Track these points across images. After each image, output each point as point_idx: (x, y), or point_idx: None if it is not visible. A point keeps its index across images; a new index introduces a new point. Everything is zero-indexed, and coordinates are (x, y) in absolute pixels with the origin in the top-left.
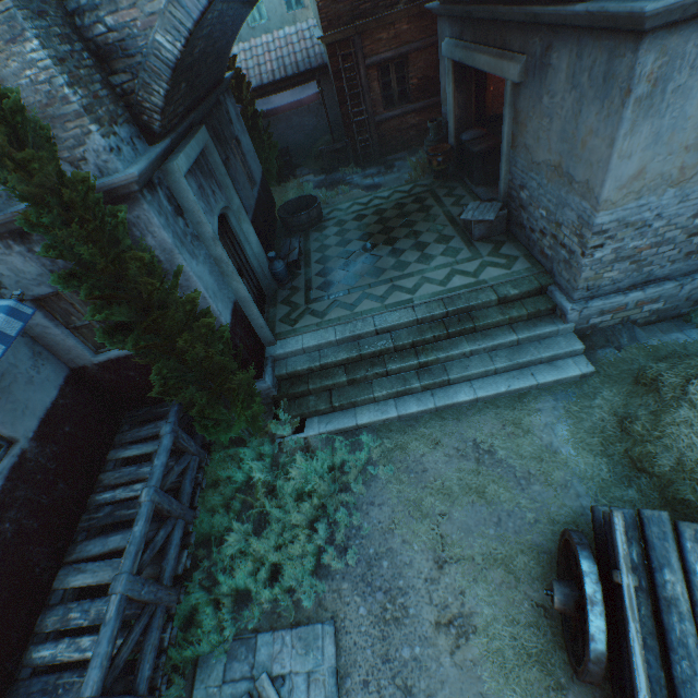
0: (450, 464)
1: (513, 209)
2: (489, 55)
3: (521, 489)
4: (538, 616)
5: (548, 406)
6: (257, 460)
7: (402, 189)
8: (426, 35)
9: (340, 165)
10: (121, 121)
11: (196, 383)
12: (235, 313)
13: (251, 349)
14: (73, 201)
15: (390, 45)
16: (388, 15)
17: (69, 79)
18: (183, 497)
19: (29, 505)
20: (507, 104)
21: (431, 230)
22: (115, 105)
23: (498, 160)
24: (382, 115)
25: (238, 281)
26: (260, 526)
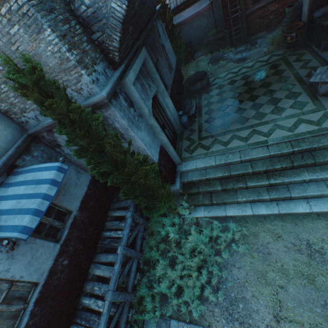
0: (288, 253)
1: None
2: None
3: None
4: None
5: None
6: (172, 225)
7: (262, 59)
8: None
9: (221, 47)
10: (98, 61)
11: (141, 194)
12: (160, 152)
13: (169, 170)
14: (75, 118)
15: None
16: None
17: (68, 46)
18: (137, 247)
19: (78, 238)
20: None
21: (282, 89)
22: (94, 52)
23: None
24: (250, 9)
25: (162, 136)
26: (172, 260)
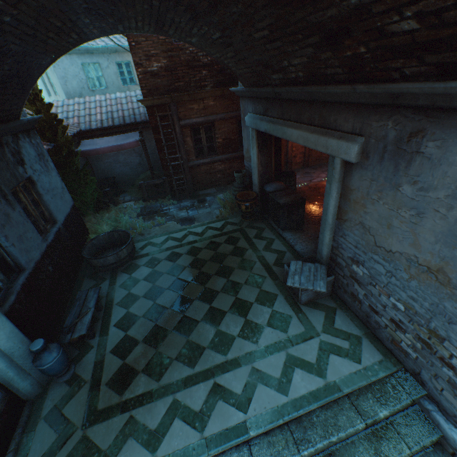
0: None
1: (339, 274)
2: (304, 130)
3: None
4: None
5: None
6: None
7: (215, 225)
8: (229, 110)
9: (159, 196)
10: None
11: None
12: None
13: None
14: None
15: (201, 113)
16: (199, 93)
17: None
18: None
19: None
20: (335, 179)
21: (250, 282)
22: None
23: (301, 211)
24: (194, 161)
25: None
26: None
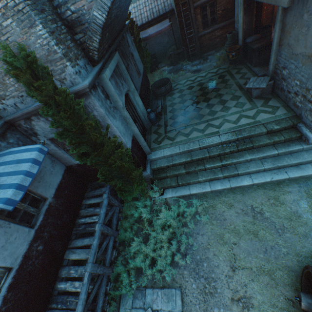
0: (238, 217)
1: (276, 80)
2: None
3: (279, 234)
4: (288, 305)
5: (295, 190)
6: (144, 207)
7: (212, 71)
8: None
9: (180, 60)
10: (80, 57)
11: (117, 176)
12: (133, 141)
13: (140, 157)
14: (61, 101)
15: None
16: None
17: (56, 41)
18: (113, 226)
19: (53, 225)
20: (278, 20)
21: (228, 93)
22: (77, 50)
23: (267, 52)
24: (202, 32)
25: (134, 126)
26: (145, 238)
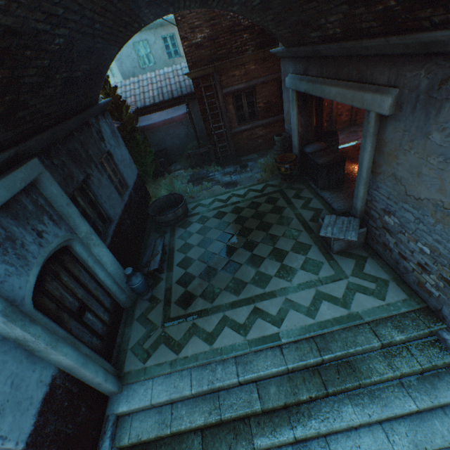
0: None
1: (372, 227)
2: (342, 87)
3: None
4: None
5: None
6: None
7: (256, 187)
8: (269, 73)
9: (205, 163)
10: None
11: None
12: (49, 399)
13: (76, 433)
14: None
15: (242, 79)
16: (240, 58)
17: None
18: None
19: None
20: (370, 133)
21: (286, 235)
22: None
23: (340, 170)
24: (236, 128)
25: (56, 354)
26: None
